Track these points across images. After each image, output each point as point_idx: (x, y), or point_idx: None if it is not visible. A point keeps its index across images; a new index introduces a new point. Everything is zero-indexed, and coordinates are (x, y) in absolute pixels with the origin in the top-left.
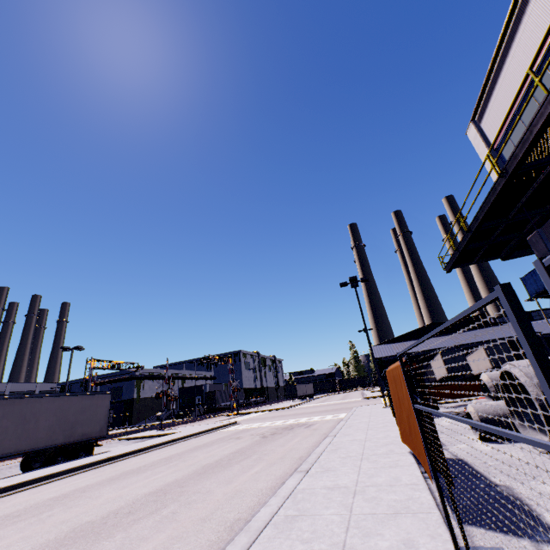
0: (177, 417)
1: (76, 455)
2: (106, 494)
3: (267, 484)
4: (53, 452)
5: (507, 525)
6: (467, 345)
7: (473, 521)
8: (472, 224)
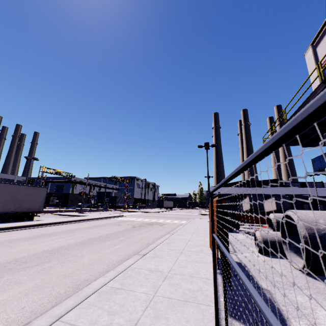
0: (93, 207)
1: (22, 219)
2: (21, 246)
3: (119, 258)
4: (8, 215)
5: (262, 325)
6: (265, 195)
7: (238, 316)
8: (291, 117)
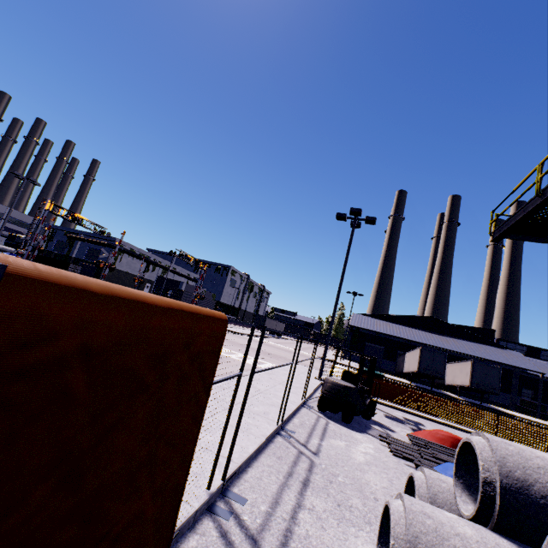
0: None
1: None
2: None
3: None
4: None
5: None
6: (453, 353)
7: None
8: None
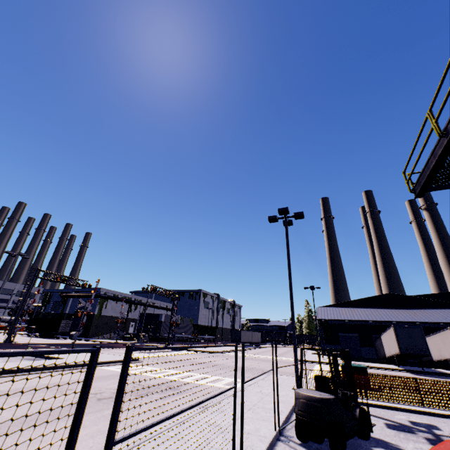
0: (124, 338)
1: None
2: None
3: None
4: None
5: None
6: (427, 324)
7: None
8: None
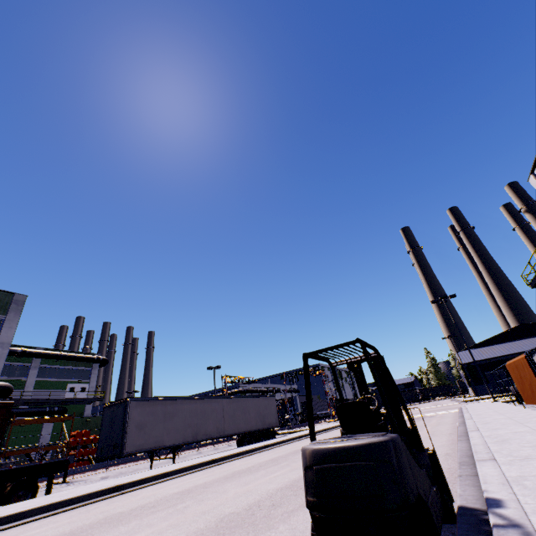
0: (281, 425)
1: (269, 437)
2: None
3: (447, 428)
4: (258, 434)
5: None
6: None
7: None
8: None
